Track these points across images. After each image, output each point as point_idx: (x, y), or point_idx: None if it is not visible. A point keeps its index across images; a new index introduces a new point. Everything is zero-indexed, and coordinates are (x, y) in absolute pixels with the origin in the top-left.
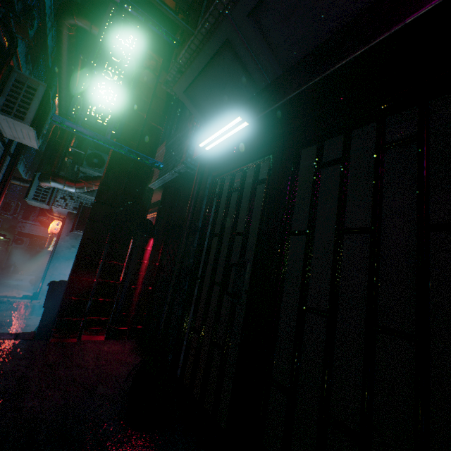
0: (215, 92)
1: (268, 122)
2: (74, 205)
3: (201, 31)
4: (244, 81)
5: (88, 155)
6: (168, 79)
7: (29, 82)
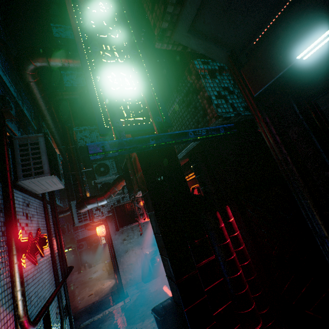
0: None
1: None
2: (107, 210)
3: None
4: None
5: (95, 168)
6: (162, 27)
7: (29, 141)
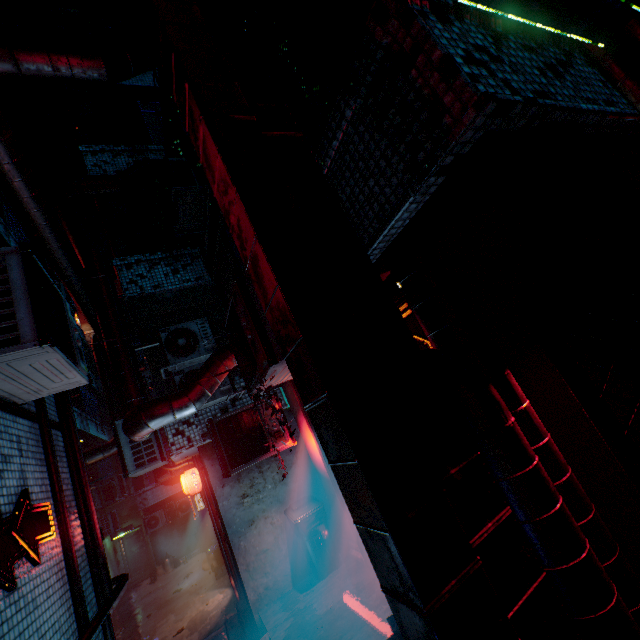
0: None
1: None
2: (199, 432)
3: None
4: None
5: (165, 342)
6: None
7: None
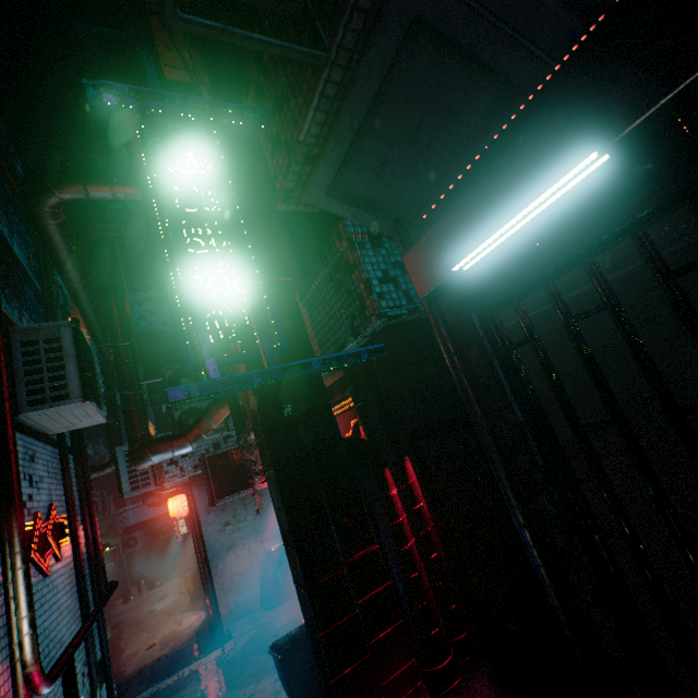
0: (397, 154)
1: (657, 123)
2: (192, 463)
3: (345, 42)
4: (464, 92)
5: (169, 379)
6: (287, 187)
7: (42, 334)
